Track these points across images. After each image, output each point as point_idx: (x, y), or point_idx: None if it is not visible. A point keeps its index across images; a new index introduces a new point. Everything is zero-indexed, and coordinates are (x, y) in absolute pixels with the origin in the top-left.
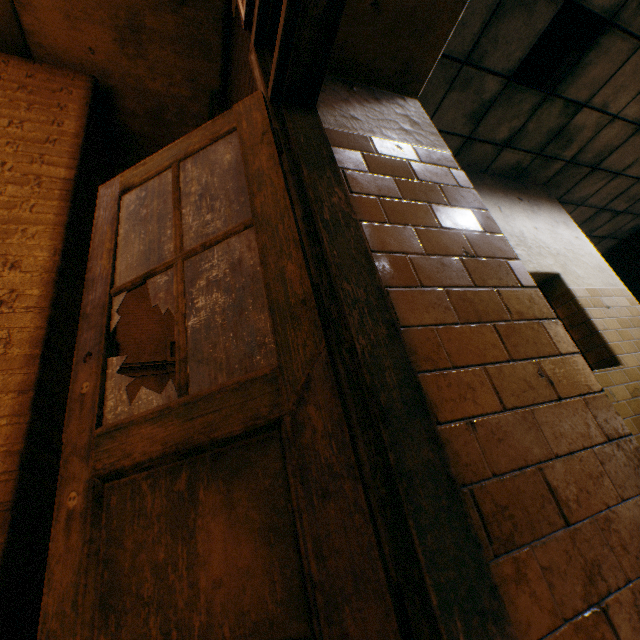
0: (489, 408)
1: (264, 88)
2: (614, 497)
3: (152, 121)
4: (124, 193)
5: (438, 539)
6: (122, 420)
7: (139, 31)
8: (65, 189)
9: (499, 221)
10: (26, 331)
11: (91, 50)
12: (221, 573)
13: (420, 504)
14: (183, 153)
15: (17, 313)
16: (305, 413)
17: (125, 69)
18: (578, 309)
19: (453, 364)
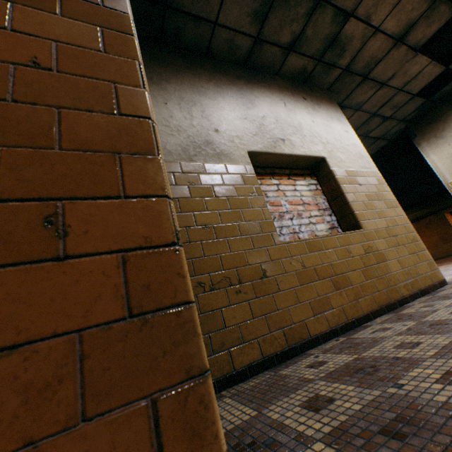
0: None
1: None
2: (64, 420)
3: None
4: None
5: None
6: None
7: None
8: None
9: (282, 113)
10: None
11: None
12: None
13: None
14: None
15: None
16: None
17: None
18: (336, 186)
19: None
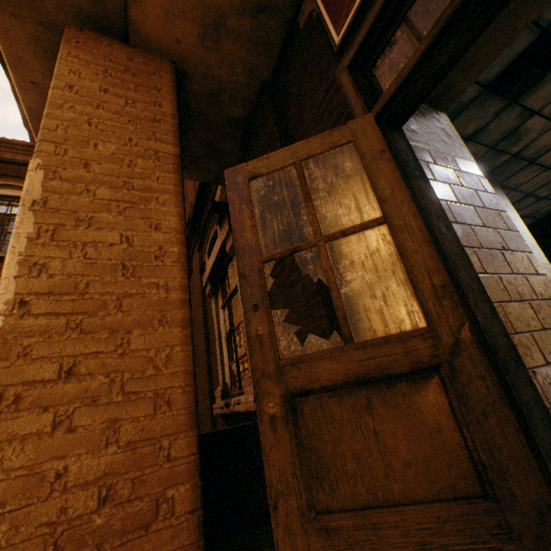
0: (539, 362)
1: (364, 108)
2: None
3: (209, 100)
4: (251, 179)
5: (548, 443)
6: (302, 356)
7: (220, 29)
8: (176, 164)
9: None
10: (176, 280)
11: (178, 40)
12: (408, 458)
13: (534, 422)
14: (305, 155)
15: (167, 266)
16: (459, 362)
17: (200, 58)
18: None
19: (515, 331)
